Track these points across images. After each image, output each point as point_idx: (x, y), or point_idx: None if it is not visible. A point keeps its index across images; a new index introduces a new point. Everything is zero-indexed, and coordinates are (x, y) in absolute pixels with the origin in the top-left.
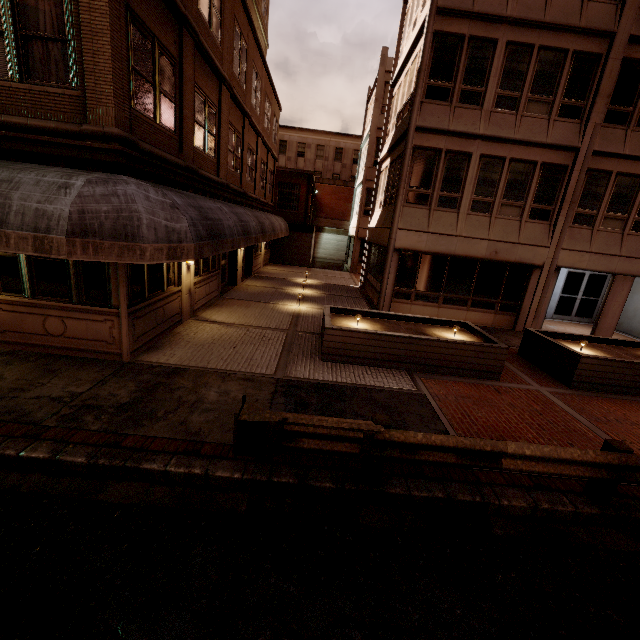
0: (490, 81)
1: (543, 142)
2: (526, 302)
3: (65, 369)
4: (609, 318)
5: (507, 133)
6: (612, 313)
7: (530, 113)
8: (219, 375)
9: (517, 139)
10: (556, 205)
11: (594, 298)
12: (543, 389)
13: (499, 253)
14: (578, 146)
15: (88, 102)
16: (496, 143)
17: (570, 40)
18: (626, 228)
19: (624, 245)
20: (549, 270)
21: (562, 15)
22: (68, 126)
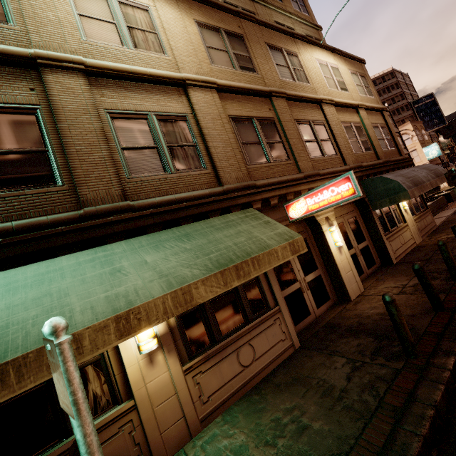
0: None
1: None
2: None
3: (447, 227)
4: None
5: None
6: None
7: None
8: (450, 218)
9: None
10: None
11: None
12: (455, 202)
13: None
14: None
15: (400, 151)
16: None
17: None
18: None
19: None
20: None
21: None
22: (403, 157)
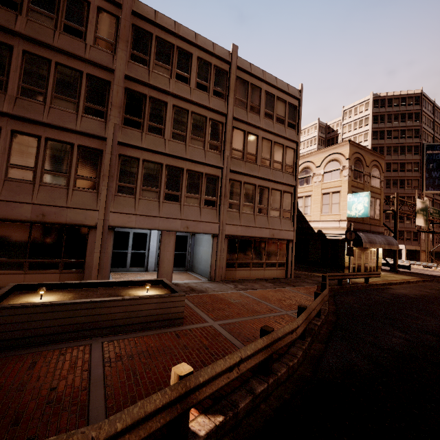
0: (11, 74)
1: (73, 129)
2: (89, 258)
3: None
4: (166, 264)
5: (35, 116)
6: (167, 260)
7: (59, 106)
8: None
9: (46, 122)
10: (100, 178)
11: (183, 252)
12: None
13: (47, 216)
14: (105, 136)
15: None
16: (28, 123)
17: (83, 66)
18: (161, 198)
19: (162, 209)
20: (103, 229)
21: (69, 47)
22: None
